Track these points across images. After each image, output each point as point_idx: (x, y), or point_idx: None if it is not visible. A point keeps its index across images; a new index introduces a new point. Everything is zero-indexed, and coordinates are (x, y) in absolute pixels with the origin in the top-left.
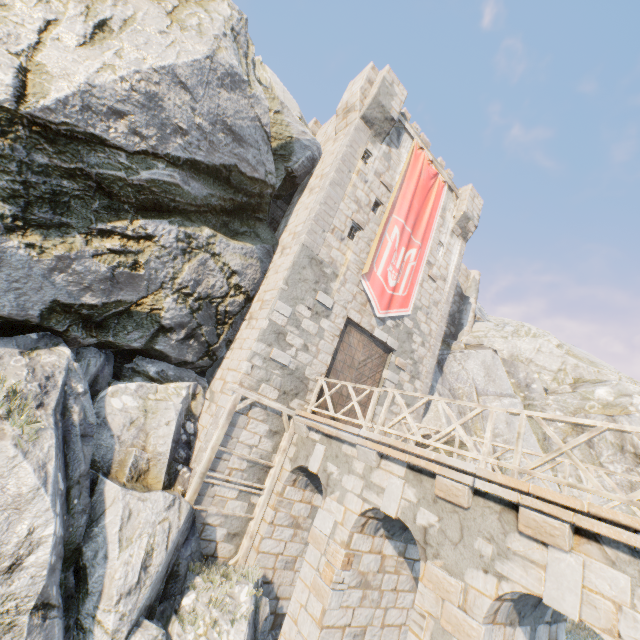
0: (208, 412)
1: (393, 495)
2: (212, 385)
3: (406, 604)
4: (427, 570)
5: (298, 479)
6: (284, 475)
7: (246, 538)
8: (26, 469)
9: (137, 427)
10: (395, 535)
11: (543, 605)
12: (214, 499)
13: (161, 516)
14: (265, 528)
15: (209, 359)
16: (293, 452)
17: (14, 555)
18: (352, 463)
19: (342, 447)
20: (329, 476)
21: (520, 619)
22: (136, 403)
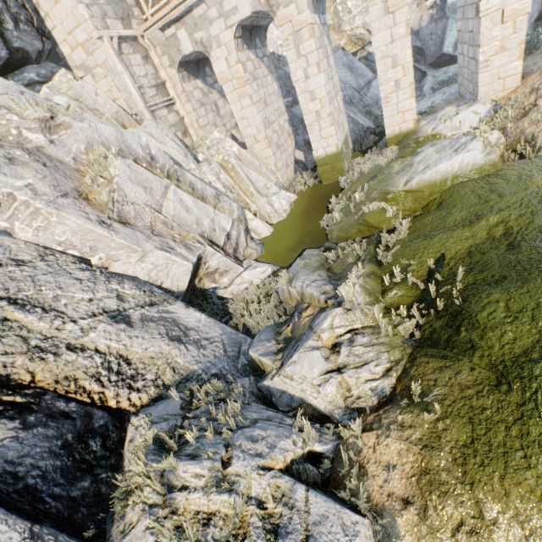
0: (99, 80)
1: (243, 3)
2: (73, 64)
3: (270, 82)
4: (279, 18)
5: (184, 76)
6: (176, 80)
7: (191, 130)
8: (102, 127)
9: (88, 110)
10: (250, 47)
11: (319, 2)
12: (162, 120)
13: (160, 129)
14: (194, 115)
15: (47, 40)
16: (167, 61)
17: (147, 155)
18: (208, 17)
19: (194, 15)
20: (202, 42)
21: (315, 11)
22: (65, 99)
